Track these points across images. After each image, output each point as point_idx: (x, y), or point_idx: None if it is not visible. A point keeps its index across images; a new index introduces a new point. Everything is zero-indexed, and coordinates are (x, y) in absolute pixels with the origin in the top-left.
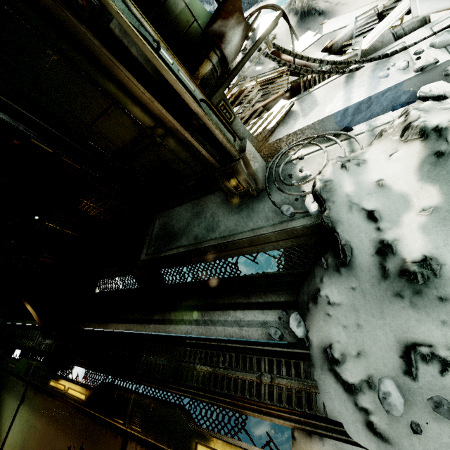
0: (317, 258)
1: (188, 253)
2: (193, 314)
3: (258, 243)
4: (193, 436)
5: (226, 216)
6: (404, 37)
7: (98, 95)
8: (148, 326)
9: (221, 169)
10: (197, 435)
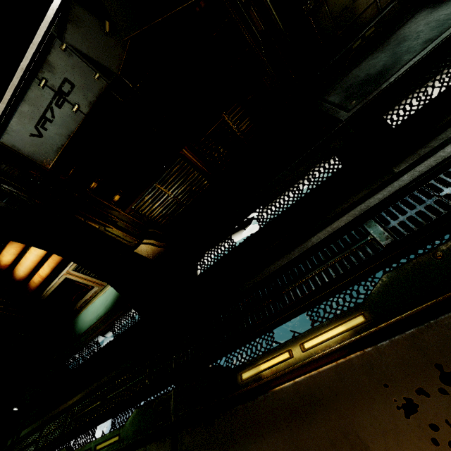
0: None
1: (431, 53)
2: None
3: None
4: None
5: None
6: None
7: None
8: (399, 181)
9: None
10: None
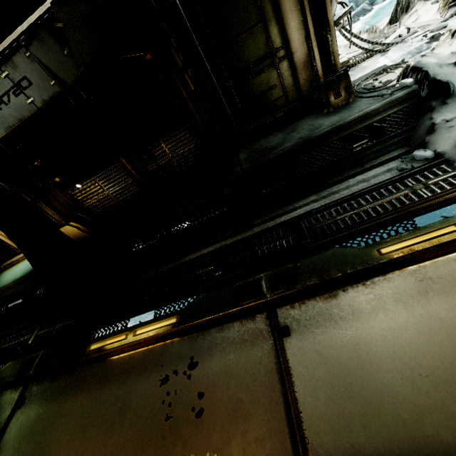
0: (418, 114)
1: (297, 147)
2: (305, 200)
3: (368, 117)
4: (369, 249)
5: (326, 119)
6: (409, 37)
7: (254, 13)
8: (249, 231)
9: (325, 80)
10: (374, 246)
